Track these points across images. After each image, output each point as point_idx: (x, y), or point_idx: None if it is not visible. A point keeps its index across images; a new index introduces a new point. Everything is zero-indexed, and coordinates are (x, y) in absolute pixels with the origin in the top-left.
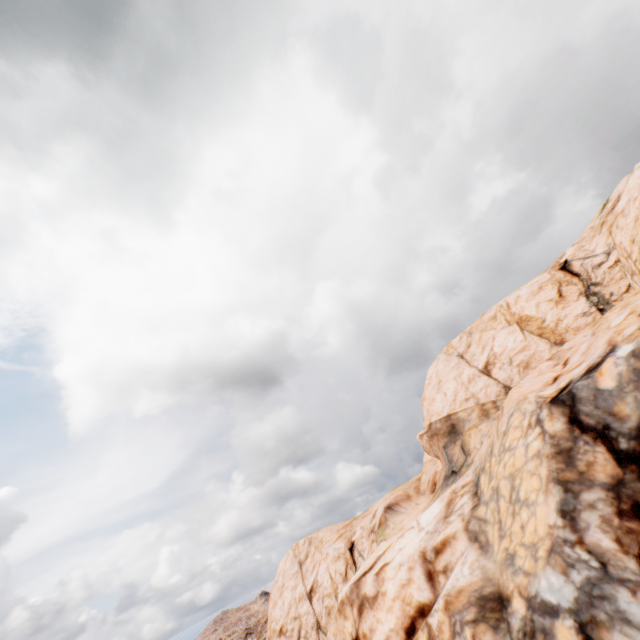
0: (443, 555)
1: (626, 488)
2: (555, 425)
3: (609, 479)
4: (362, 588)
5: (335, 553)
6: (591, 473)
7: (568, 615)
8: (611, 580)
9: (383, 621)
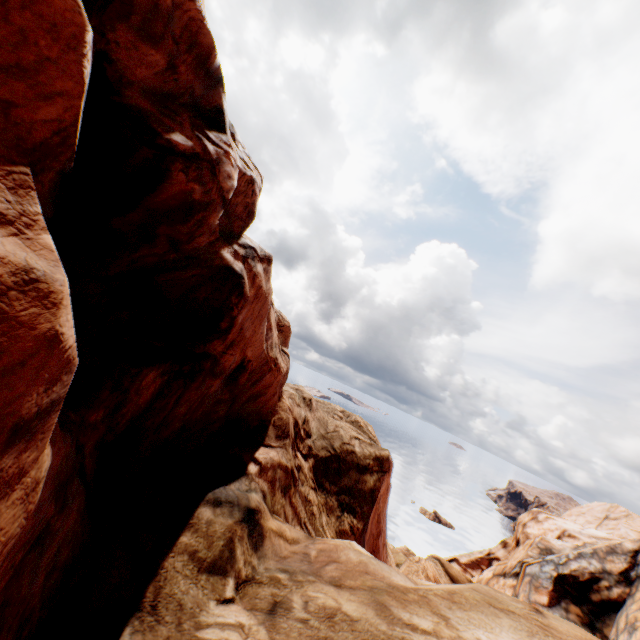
0: (568, 538)
1: (607, 575)
2: (628, 544)
3: (608, 569)
4: (538, 514)
5: (623, 534)
6: (606, 562)
7: (541, 559)
8: (555, 565)
9: (533, 529)
